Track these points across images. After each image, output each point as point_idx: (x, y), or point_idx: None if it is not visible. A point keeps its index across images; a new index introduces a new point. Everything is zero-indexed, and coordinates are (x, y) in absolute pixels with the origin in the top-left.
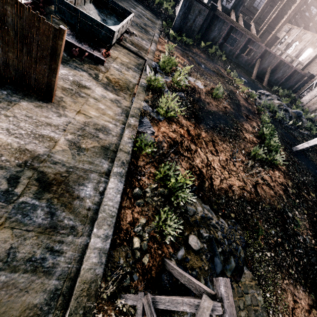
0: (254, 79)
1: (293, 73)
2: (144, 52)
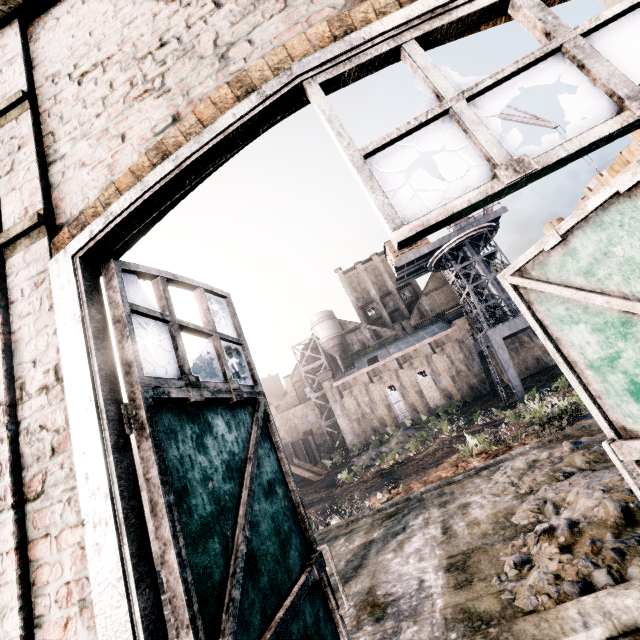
0: (320, 476)
1: (303, 443)
2: (584, 431)
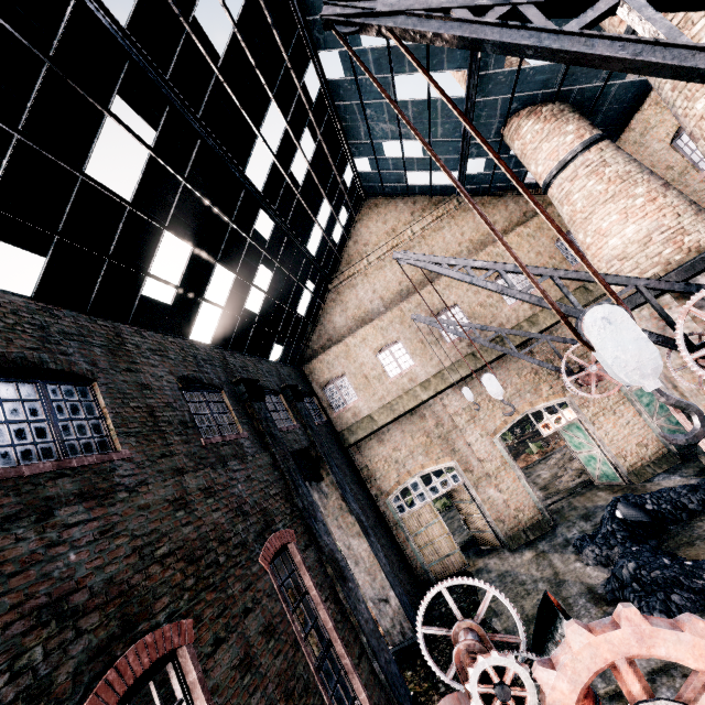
0: None
1: None
2: None
